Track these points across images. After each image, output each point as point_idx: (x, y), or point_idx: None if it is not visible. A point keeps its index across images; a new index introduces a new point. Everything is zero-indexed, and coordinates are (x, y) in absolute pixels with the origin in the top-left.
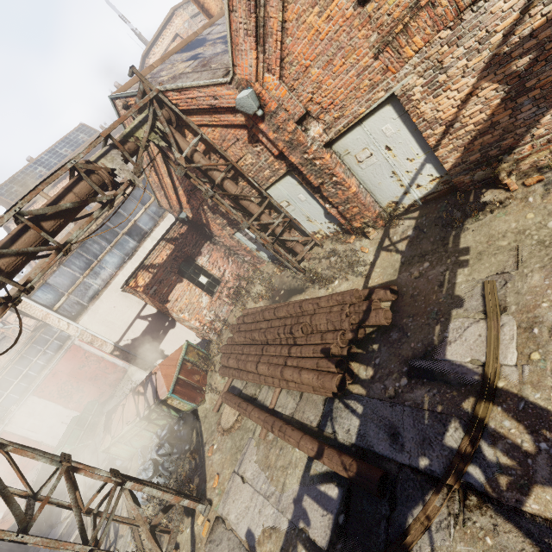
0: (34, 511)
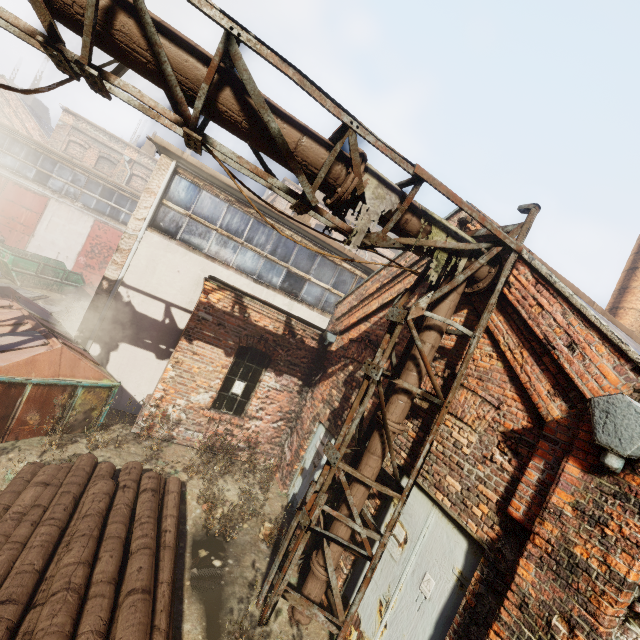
0: None
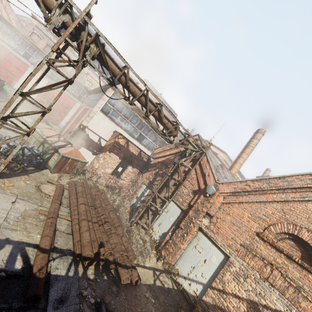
0: None
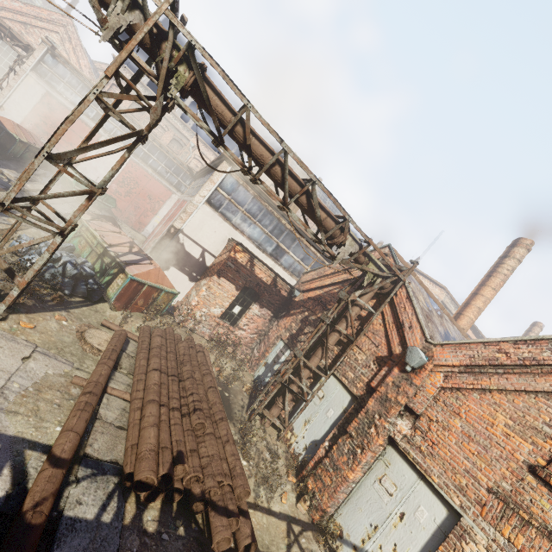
0: (16, 148)
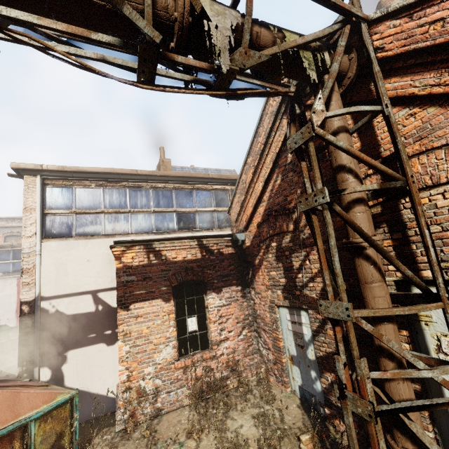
0: None
